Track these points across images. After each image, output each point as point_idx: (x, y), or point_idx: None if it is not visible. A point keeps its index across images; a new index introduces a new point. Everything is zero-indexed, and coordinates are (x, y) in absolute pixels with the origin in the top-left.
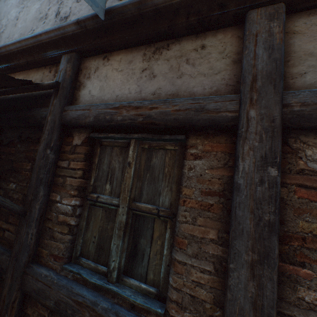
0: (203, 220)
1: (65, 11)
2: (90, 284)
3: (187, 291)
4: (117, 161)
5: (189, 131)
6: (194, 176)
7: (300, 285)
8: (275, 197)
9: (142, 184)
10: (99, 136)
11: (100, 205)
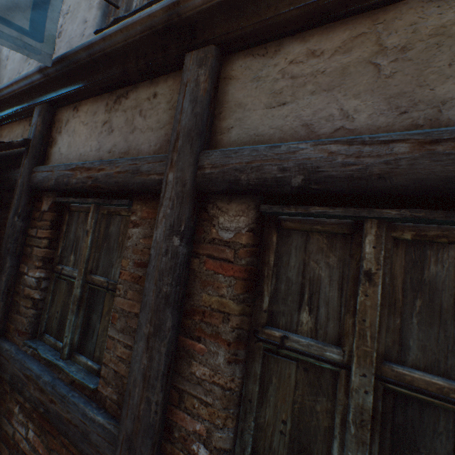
0: (132, 293)
1: None
2: (44, 360)
3: (112, 366)
4: (82, 228)
5: (133, 195)
6: (132, 245)
7: (195, 360)
8: (174, 268)
9: (100, 254)
10: (63, 201)
11: (65, 278)
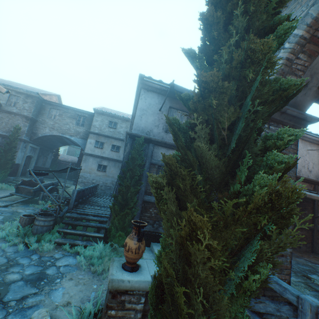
0: None
1: (309, 169)
2: None
3: None
4: None
5: None
6: None
7: None
8: None
9: None
10: None
11: None
